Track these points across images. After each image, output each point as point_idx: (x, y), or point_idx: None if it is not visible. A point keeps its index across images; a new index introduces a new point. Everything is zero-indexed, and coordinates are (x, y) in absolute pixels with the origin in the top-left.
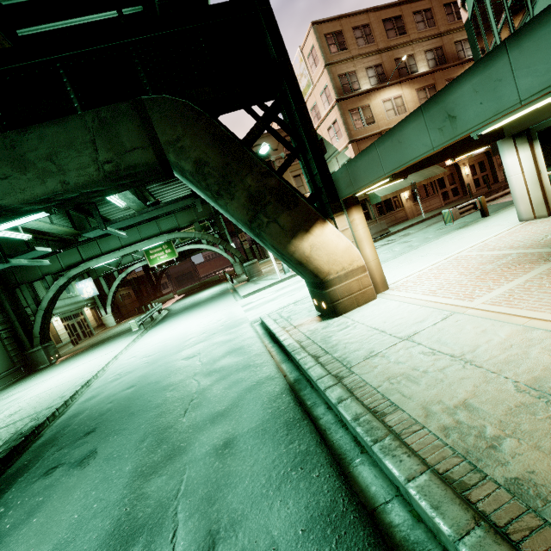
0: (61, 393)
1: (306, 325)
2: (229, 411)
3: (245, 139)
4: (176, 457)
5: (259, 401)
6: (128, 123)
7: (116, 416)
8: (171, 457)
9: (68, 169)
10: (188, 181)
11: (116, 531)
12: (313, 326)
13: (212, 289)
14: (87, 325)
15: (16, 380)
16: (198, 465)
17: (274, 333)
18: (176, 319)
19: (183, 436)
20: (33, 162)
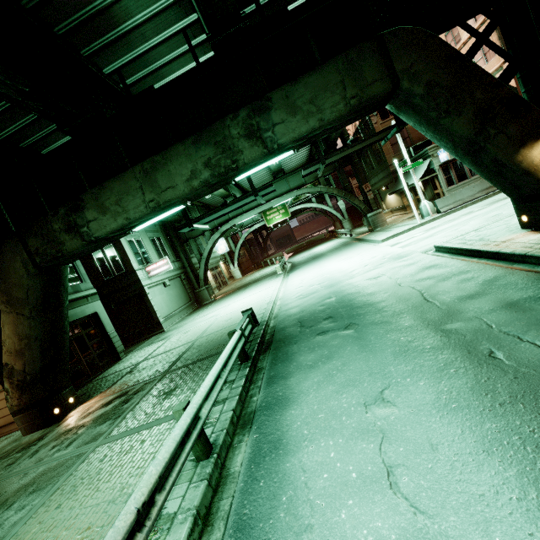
0: (259, 308)
1: (521, 238)
2: (484, 292)
3: (469, 55)
4: (457, 315)
5: (518, 283)
6: (370, 59)
7: (342, 310)
8: (450, 316)
9: (324, 108)
10: (407, 107)
11: (448, 343)
12: (534, 237)
13: (325, 244)
14: (223, 276)
15: (194, 310)
16: (492, 315)
17: (476, 249)
18: (312, 265)
19: (445, 307)
20: (300, 106)
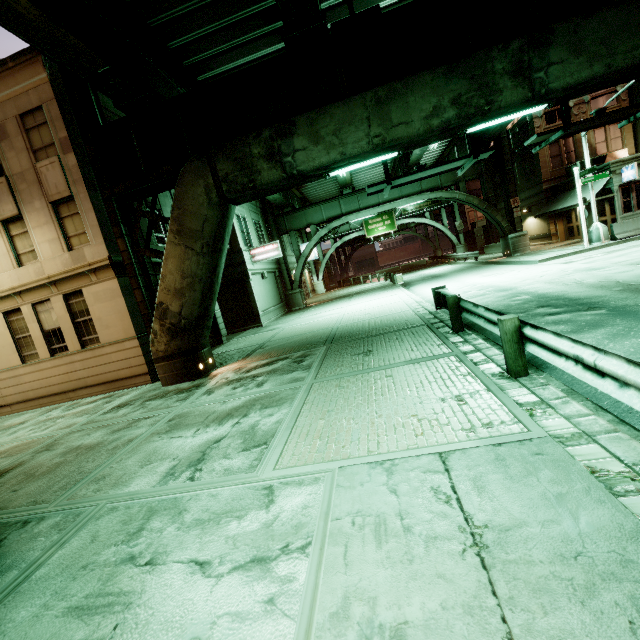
0: (406, 305)
1: None
2: None
3: None
4: None
5: None
6: None
7: (556, 301)
8: None
9: (616, 52)
10: None
11: None
12: None
13: (436, 268)
14: (306, 287)
15: (285, 313)
16: None
17: None
18: (439, 280)
19: None
20: (587, 46)
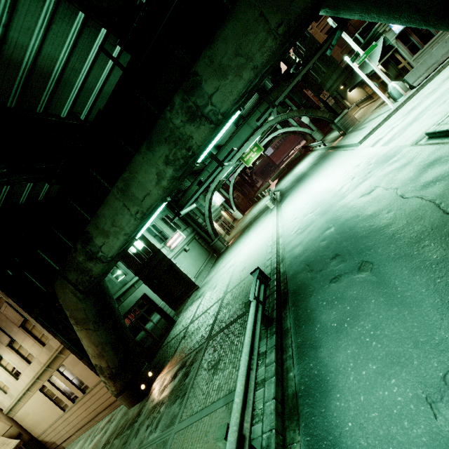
0: (265, 252)
1: None
2: None
3: None
4: None
5: None
6: None
7: (346, 243)
8: None
9: (252, 54)
10: (346, 1)
11: None
12: None
13: (304, 162)
14: (228, 222)
15: (215, 261)
16: None
17: None
18: (298, 189)
19: None
20: (227, 65)
